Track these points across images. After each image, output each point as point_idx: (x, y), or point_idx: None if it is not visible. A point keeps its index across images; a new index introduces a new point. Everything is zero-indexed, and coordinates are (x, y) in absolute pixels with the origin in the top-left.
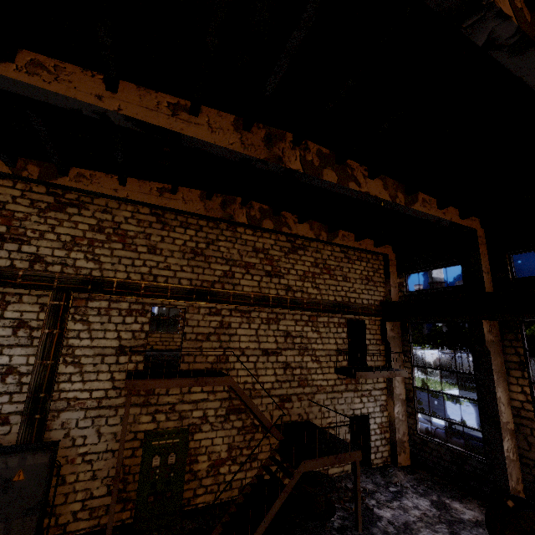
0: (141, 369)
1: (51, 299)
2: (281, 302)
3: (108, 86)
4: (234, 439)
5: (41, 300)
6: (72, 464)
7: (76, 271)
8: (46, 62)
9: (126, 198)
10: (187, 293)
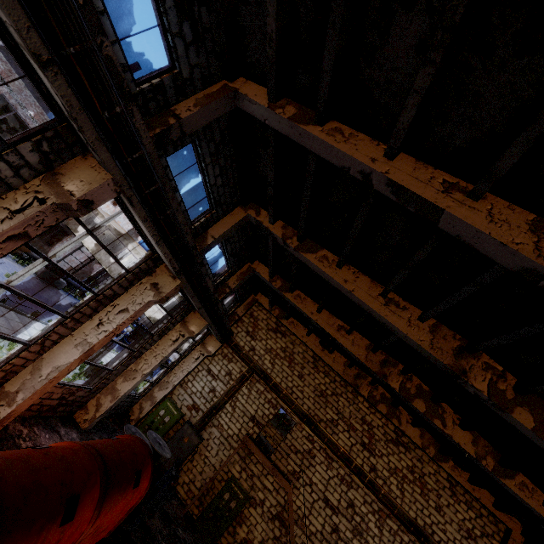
0: (254, 437)
1: (245, 370)
2: (361, 473)
3: (317, 311)
4: (268, 539)
5: (242, 368)
6: (200, 456)
7: (262, 364)
8: (302, 295)
9: (305, 343)
10: (302, 414)
